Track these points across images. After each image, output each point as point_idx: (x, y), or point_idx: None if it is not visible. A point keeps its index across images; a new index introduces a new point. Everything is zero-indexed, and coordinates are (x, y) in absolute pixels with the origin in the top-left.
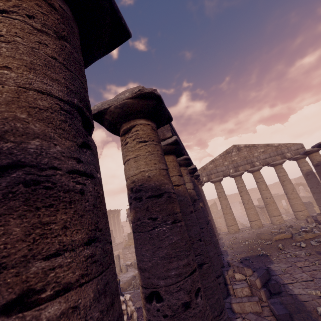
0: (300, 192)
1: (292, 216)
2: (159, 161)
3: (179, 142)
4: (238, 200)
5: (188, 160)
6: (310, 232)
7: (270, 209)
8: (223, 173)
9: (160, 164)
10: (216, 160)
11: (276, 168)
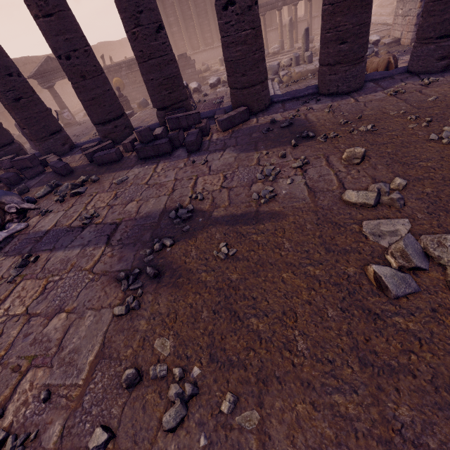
0: None
1: None
2: None
3: None
4: None
5: None
6: None
7: None
8: None
9: None
10: None
11: None
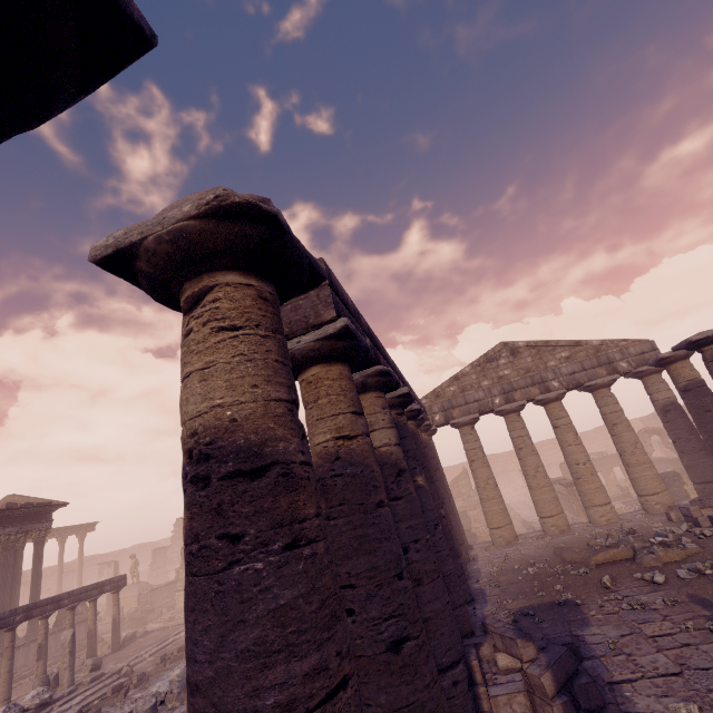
0: (655, 448)
1: (636, 505)
2: (267, 380)
3: (356, 333)
4: (518, 466)
5: (387, 375)
6: (674, 547)
7: (585, 490)
8: (479, 405)
9: (269, 386)
10: (465, 376)
11: (597, 395)
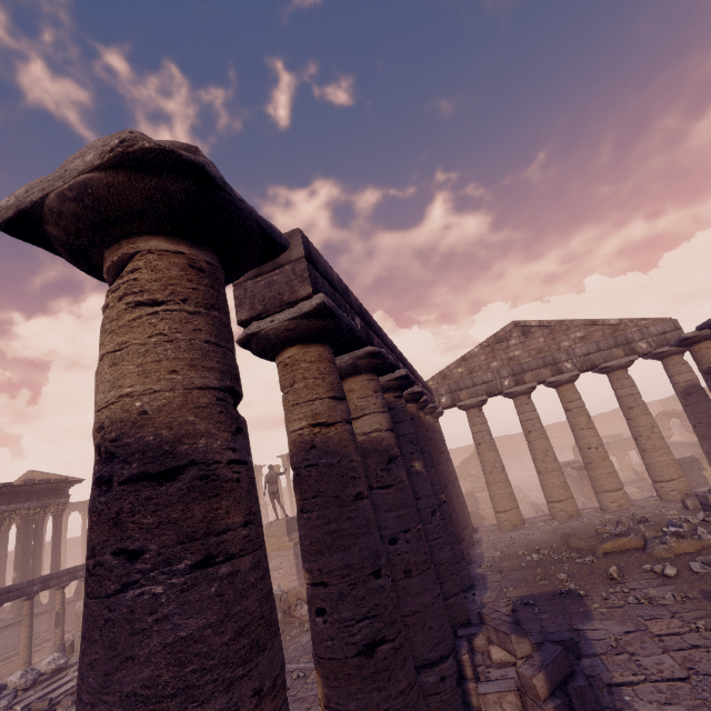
0: (674, 432)
1: (651, 490)
2: (190, 364)
3: (336, 311)
4: None
5: (380, 357)
6: (689, 538)
7: (596, 475)
8: (487, 387)
9: (193, 372)
10: (473, 357)
11: (613, 377)
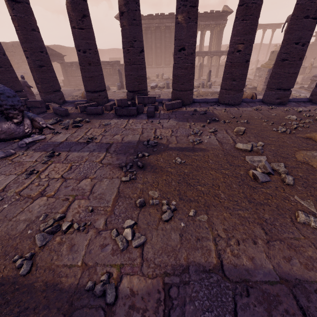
0: None
1: None
2: None
3: None
4: None
5: None
6: None
7: None
8: None
9: None
10: None
11: None
